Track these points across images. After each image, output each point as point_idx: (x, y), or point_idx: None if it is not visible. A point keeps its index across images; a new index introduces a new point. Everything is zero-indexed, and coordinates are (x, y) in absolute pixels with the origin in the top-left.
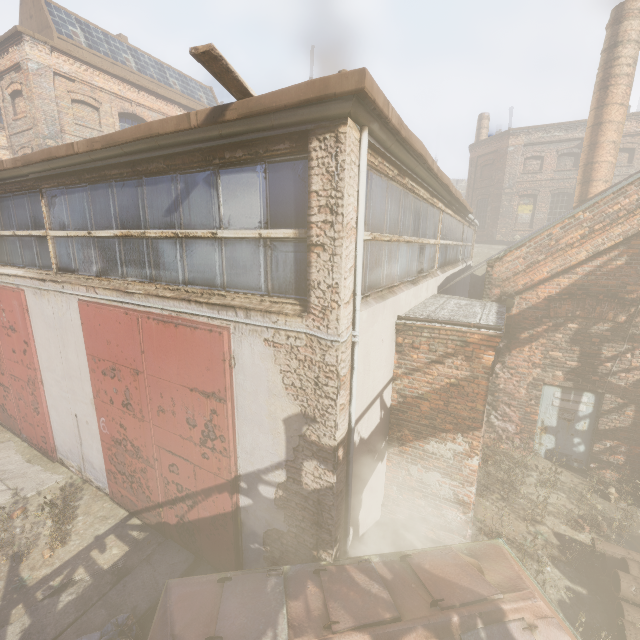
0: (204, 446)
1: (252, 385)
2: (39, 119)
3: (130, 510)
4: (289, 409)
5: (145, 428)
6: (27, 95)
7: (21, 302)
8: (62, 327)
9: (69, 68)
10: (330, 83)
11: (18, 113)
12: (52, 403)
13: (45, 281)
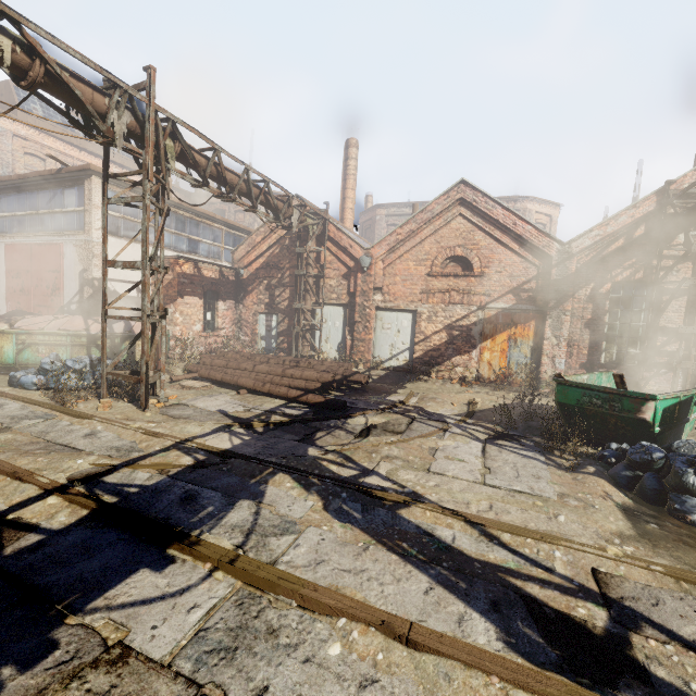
0: (52, 296)
1: (70, 263)
2: None
3: None
4: (80, 269)
5: (29, 299)
6: None
7: None
8: None
9: (26, 132)
10: (84, 166)
11: None
12: None
13: None
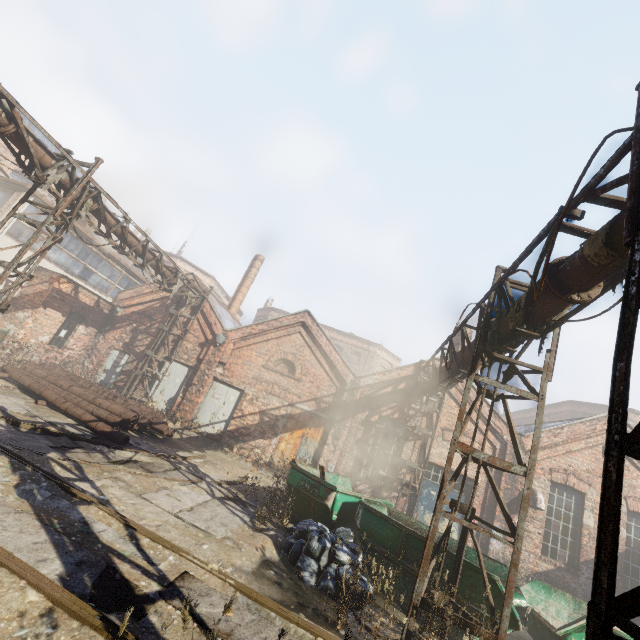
0: None
1: None
2: None
3: None
4: None
5: None
6: None
7: None
8: None
9: None
10: (22, 183)
11: None
12: None
13: None
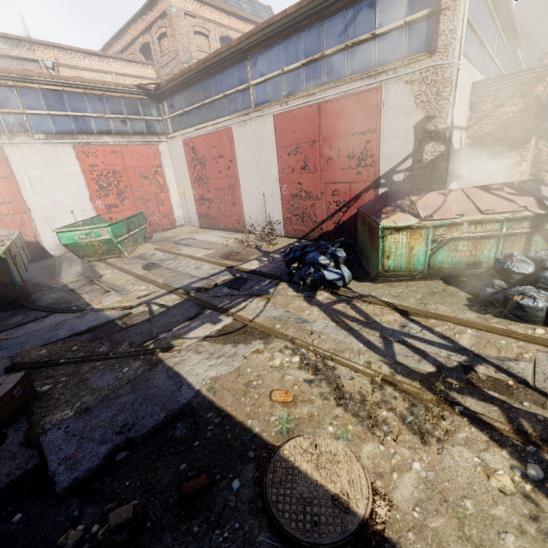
0: (358, 167)
1: (394, 114)
2: (180, 50)
3: (300, 237)
4: (418, 118)
5: (316, 176)
6: (171, 34)
7: (230, 135)
8: (259, 139)
9: (191, 8)
10: None
11: (163, 51)
12: (245, 195)
13: (249, 114)
